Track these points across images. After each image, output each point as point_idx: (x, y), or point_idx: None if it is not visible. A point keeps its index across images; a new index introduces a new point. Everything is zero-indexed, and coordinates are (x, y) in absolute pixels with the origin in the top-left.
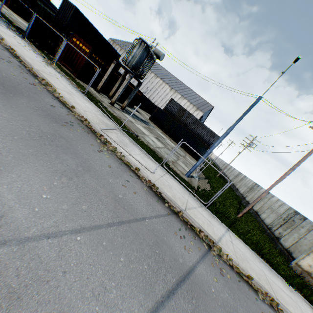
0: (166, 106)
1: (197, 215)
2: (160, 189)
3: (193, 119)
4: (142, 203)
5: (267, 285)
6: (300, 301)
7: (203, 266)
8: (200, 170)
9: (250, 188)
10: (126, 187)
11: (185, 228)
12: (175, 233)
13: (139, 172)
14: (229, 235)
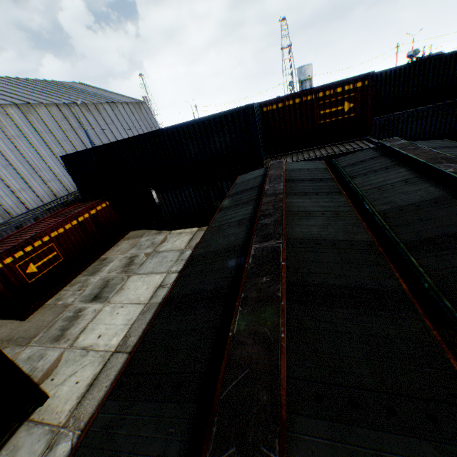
0: None
1: None
2: None
3: None
4: None
5: None
6: None
7: None
8: None
9: None
10: None
11: None
12: None
13: None
14: None
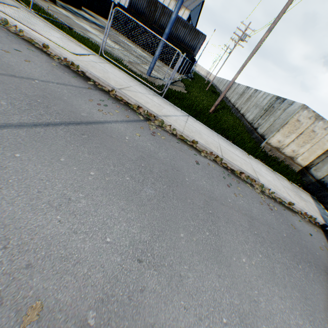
0: (130, 2)
1: (141, 97)
2: (81, 67)
3: (170, 14)
4: (37, 70)
5: (216, 149)
6: (256, 164)
7: (124, 125)
8: (181, 81)
9: (241, 94)
10: (10, 53)
11: (113, 102)
12: (90, 100)
13: (49, 51)
14: (185, 118)
